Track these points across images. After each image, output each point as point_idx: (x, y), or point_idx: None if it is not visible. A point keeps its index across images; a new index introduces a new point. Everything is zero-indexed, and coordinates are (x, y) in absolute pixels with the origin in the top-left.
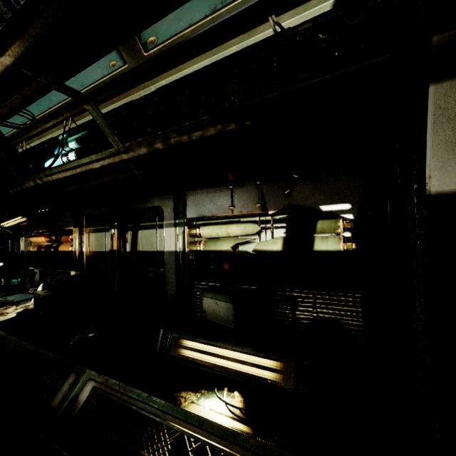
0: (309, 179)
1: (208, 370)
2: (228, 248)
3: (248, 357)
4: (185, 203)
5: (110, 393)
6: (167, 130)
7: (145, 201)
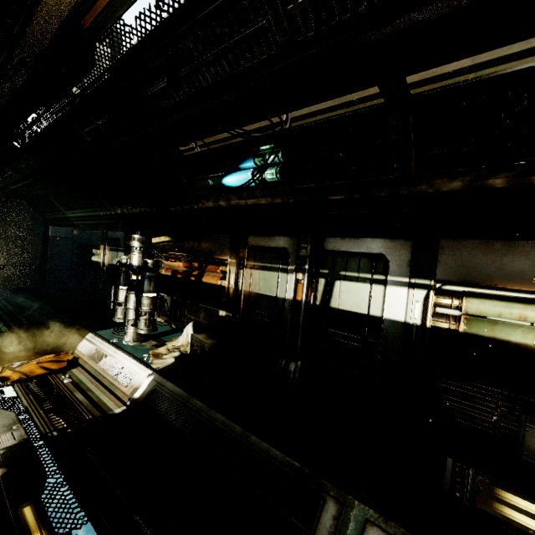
0: None
1: None
2: (526, 341)
3: None
4: (435, 257)
5: None
6: None
7: (355, 244)
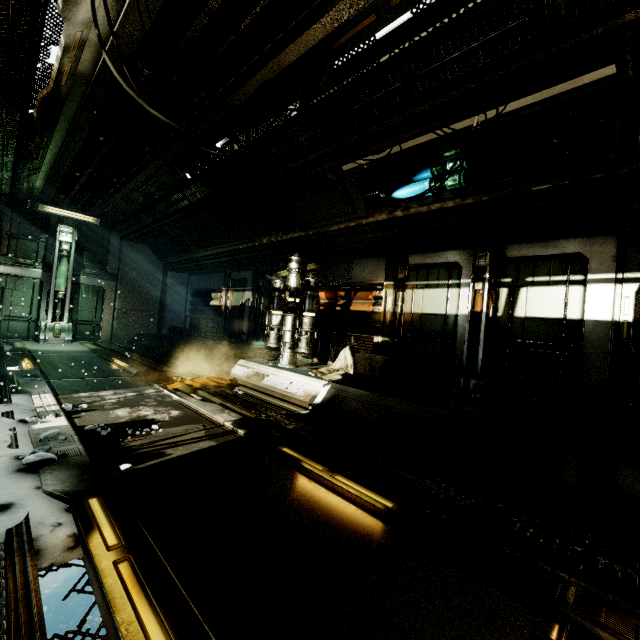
0: None
1: None
2: None
3: None
4: None
5: None
6: None
7: (545, 247)
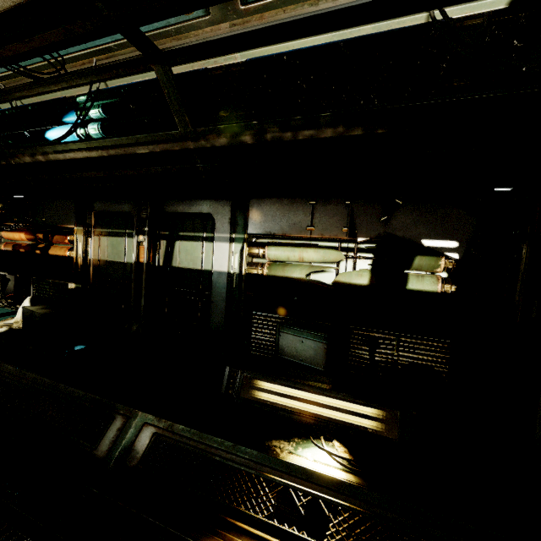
0: (414, 208)
1: (292, 415)
2: (301, 276)
3: (343, 403)
4: (247, 214)
5: (180, 441)
6: (266, 120)
7: (189, 205)
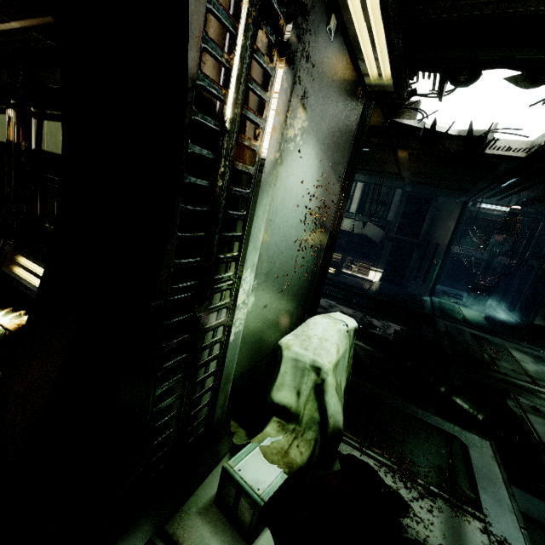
0: None
1: (29, 292)
2: None
3: None
4: None
5: None
6: None
7: (51, 76)
